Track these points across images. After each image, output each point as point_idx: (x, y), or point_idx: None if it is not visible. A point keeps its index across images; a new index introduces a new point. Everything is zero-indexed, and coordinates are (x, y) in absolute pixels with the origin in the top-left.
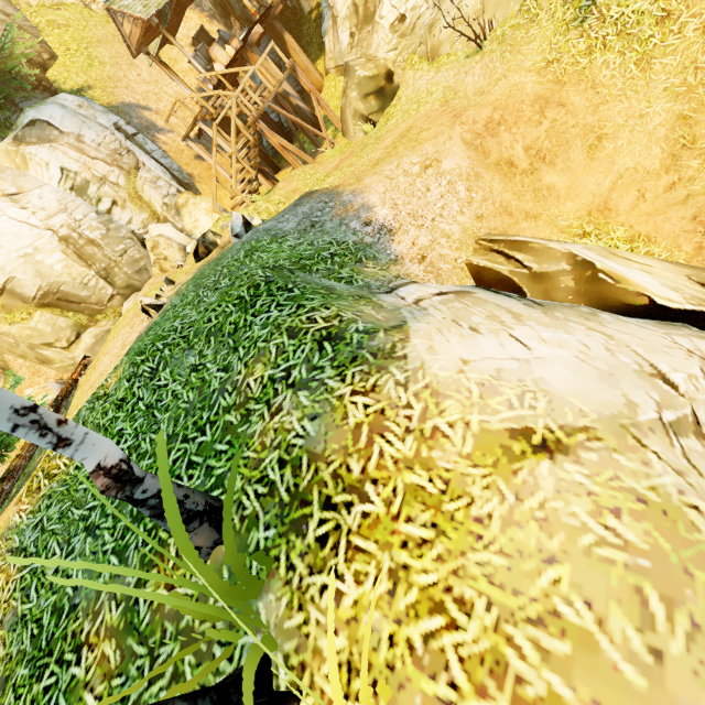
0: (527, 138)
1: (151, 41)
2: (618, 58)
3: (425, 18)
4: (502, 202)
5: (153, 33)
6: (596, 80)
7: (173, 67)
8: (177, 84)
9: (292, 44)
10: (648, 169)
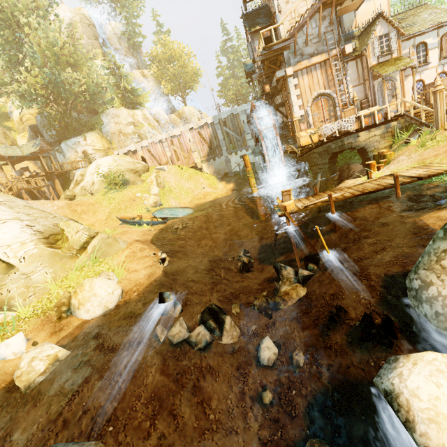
0: (83, 208)
1: (1, 161)
2: (107, 202)
3: (88, 188)
4: (67, 214)
5: (4, 160)
6: (102, 204)
7: (7, 172)
8: (2, 174)
9: (57, 182)
10: (103, 219)
